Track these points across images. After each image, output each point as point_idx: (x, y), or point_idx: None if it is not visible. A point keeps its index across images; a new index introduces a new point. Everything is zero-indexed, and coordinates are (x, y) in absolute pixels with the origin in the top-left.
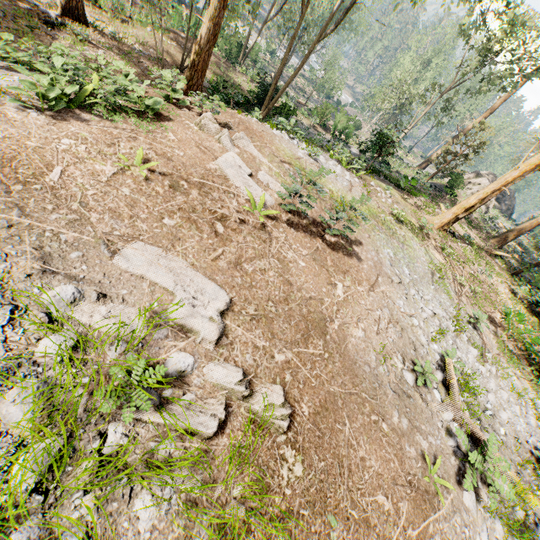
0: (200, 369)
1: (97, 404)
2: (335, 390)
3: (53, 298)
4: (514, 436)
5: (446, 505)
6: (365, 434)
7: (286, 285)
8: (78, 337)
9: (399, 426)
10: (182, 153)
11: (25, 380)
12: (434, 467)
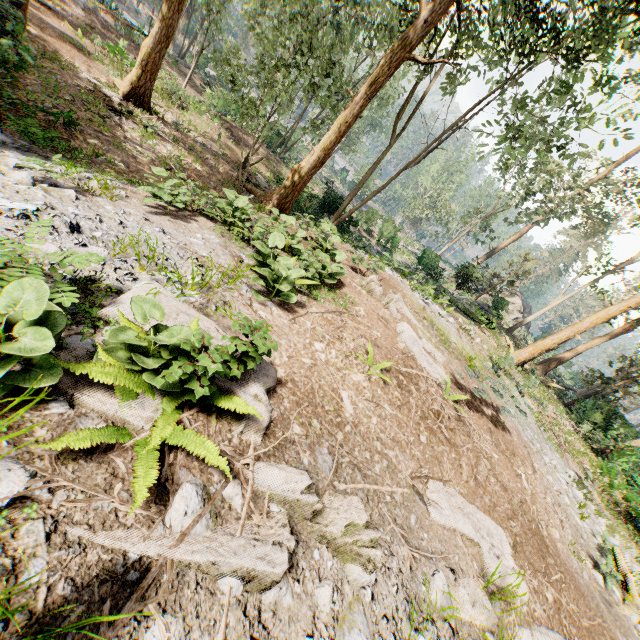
0: None
1: None
2: (587, 622)
3: (443, 596)
4: None
5: None
6: None
7: (505, 492)
8: None
9: None
10: (379, 334)
11: None
12: None
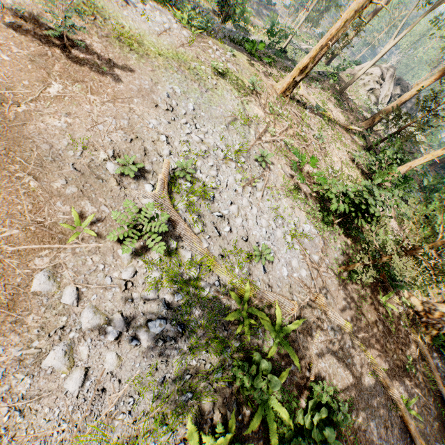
0: None
1: None
2: None
3: None
4: (241, 235)
5: (81, 246)
6: None
7: None
8: None
9: (60, 190)
10: None
11: None
12: (86, 222)
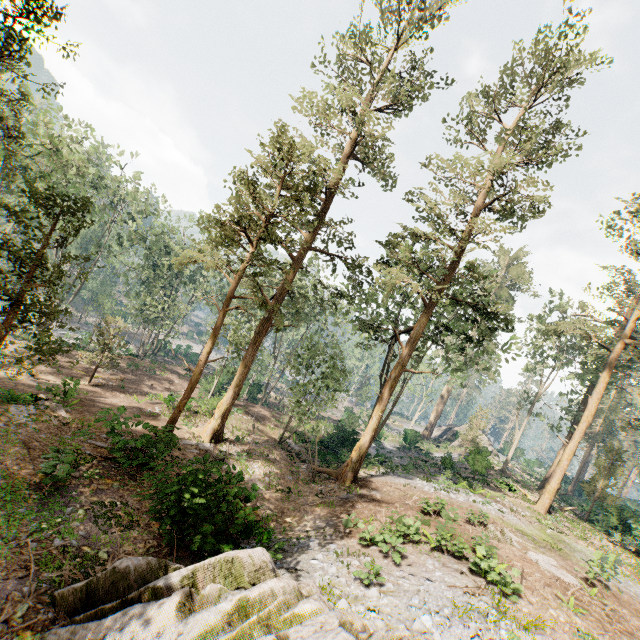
0: None
1: None
2: None
3: None
4: None
5: None
6: None
7: None
8: None
9: None
10: (539, 574)
11: None
12: None
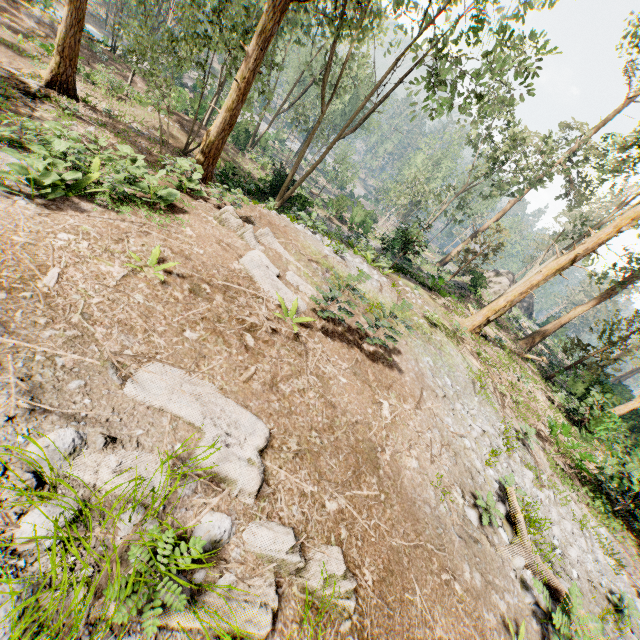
0: (239, 534)
1: (103, 609)
2: (398, 543)
3: (46, 449)
4: (587, 579)
5: None
6: (439, 603)
7: (329, 408)
8: (82, 507)
9: (472, 584)
10: (202, 251)
11: (1, 585)
12: (519, 637)
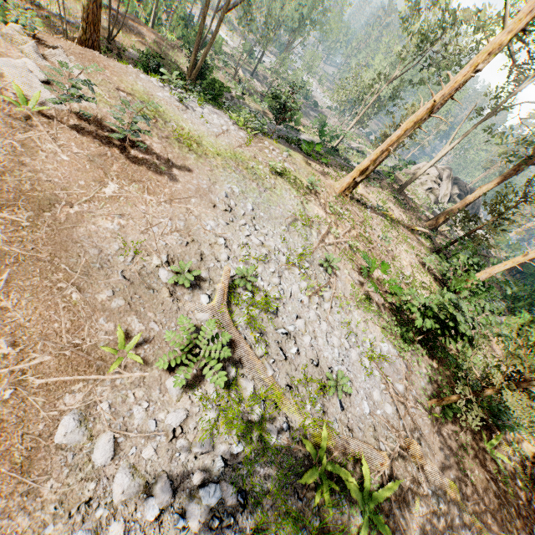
0: None
1: None
2: (14, 251)
3: None
4: (311, 358)
5: (123, 376)
6: (31, 293)
7: (15, 163)
8: None
9: (104, 303)
10: None
11: None
12: (131, 344)
